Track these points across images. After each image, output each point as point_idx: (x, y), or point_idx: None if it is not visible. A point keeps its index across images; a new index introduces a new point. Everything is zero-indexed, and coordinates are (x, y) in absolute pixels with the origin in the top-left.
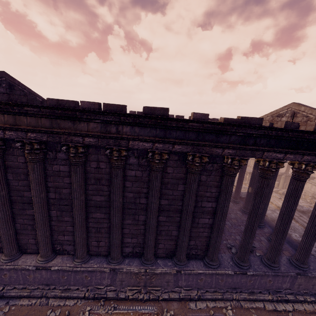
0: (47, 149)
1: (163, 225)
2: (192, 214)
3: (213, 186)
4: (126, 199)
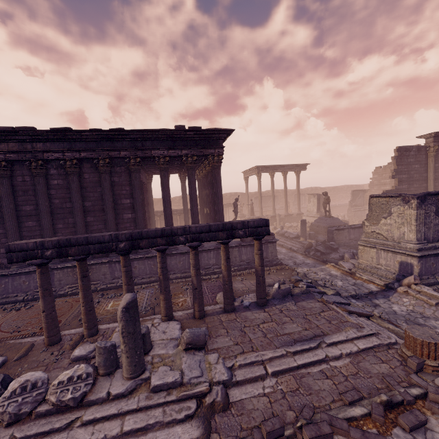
0: None
1: (93, 225)
2: (113, 209)
3: (126, 185)
4: (54, 205)
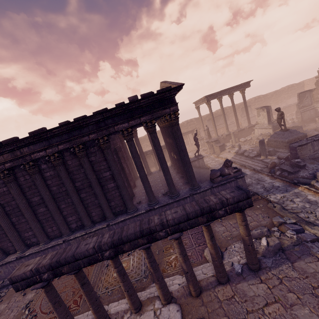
0: None
1: (87, 199)
2: (98, 184)
3: (102, 161)
4: (53, 192)
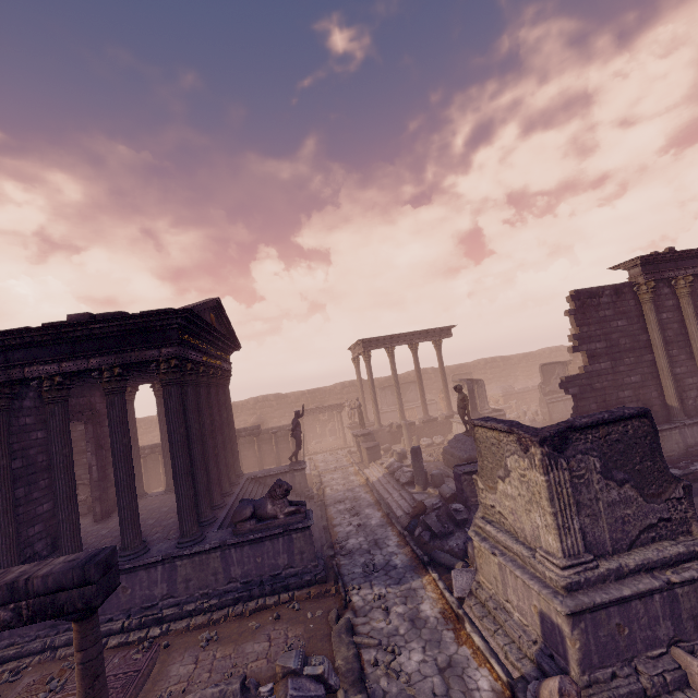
0: None
1: None
2: None
3: None
4: None
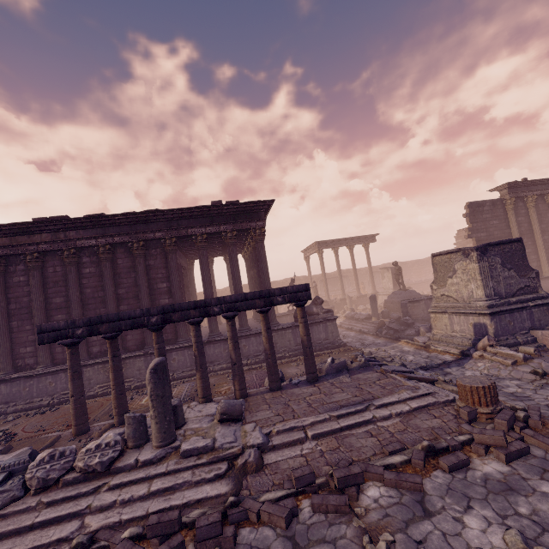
0: (8, 264)
1: None
2: (149, 295)
3: (162, 268)
4: (85, 295)
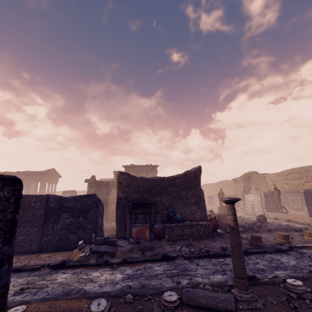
0: None
1: None
2: None
3: None
4: None
